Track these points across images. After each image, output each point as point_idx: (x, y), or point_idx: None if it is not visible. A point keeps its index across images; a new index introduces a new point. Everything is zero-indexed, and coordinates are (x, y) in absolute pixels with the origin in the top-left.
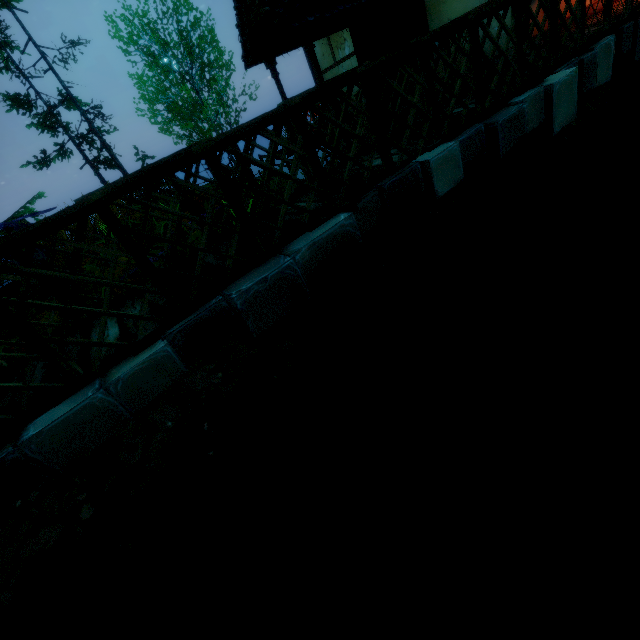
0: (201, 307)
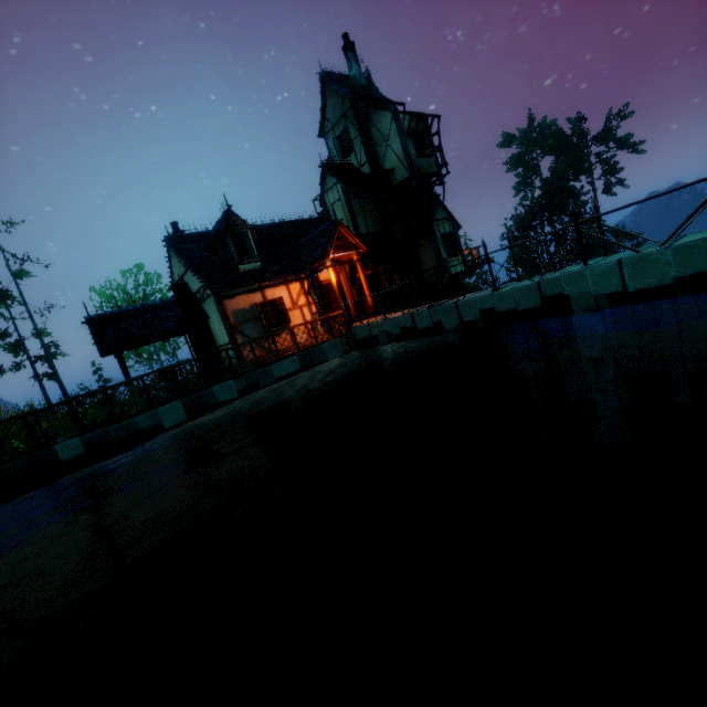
0: None
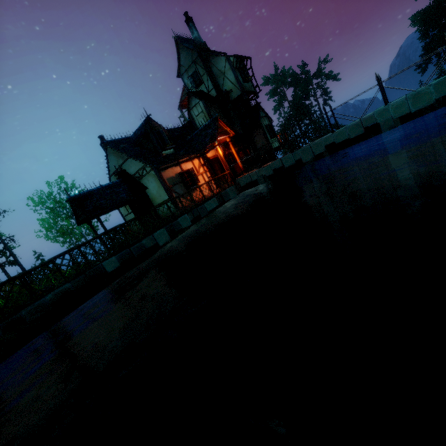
0: (13, 316)
